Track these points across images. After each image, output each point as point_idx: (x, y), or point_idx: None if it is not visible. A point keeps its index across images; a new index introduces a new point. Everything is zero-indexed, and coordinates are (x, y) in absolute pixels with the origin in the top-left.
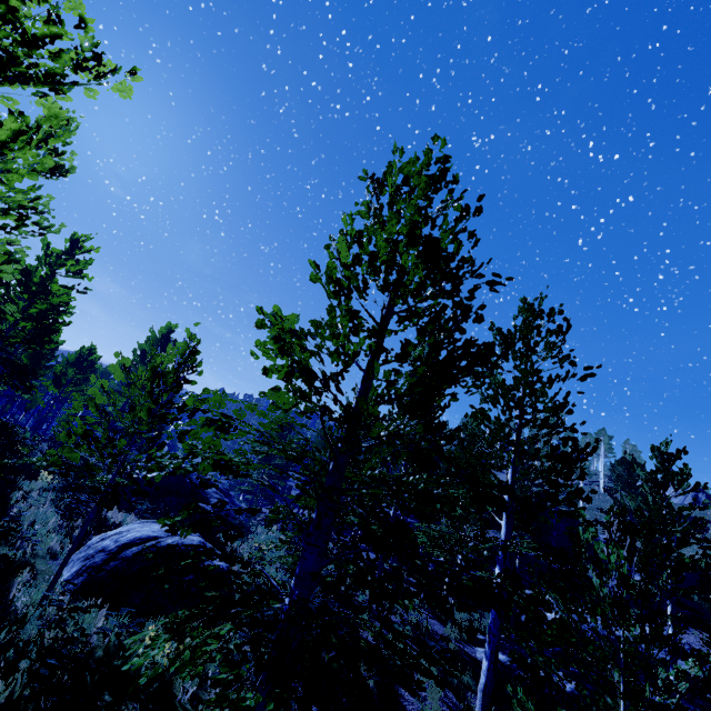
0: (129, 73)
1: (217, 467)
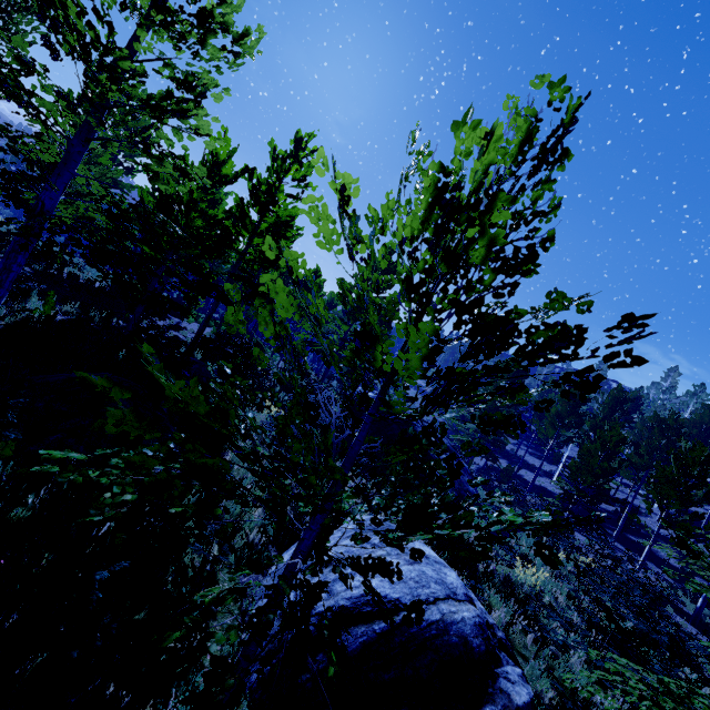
0: None
1: None
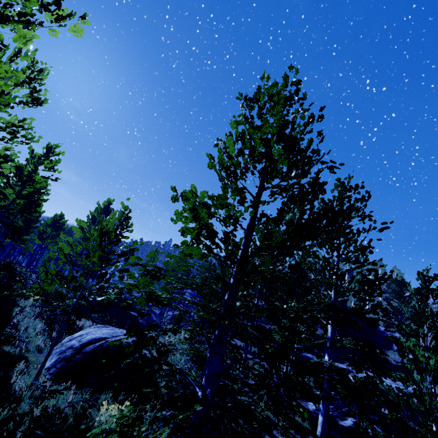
0: (81, 18)
1: (149, 300)
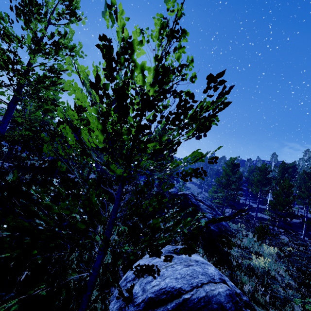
0: None
1: None
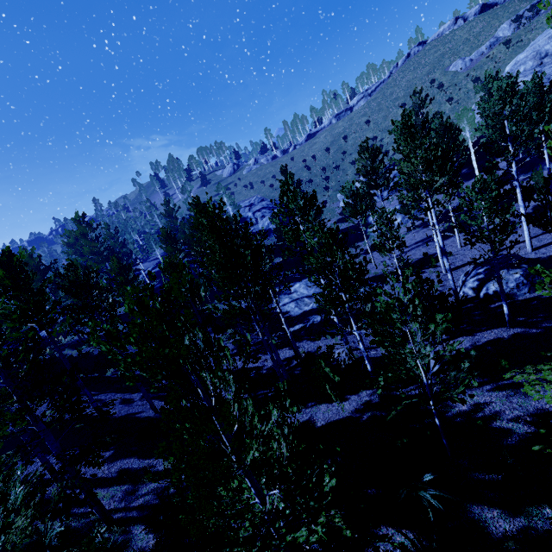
0: None
1: None
